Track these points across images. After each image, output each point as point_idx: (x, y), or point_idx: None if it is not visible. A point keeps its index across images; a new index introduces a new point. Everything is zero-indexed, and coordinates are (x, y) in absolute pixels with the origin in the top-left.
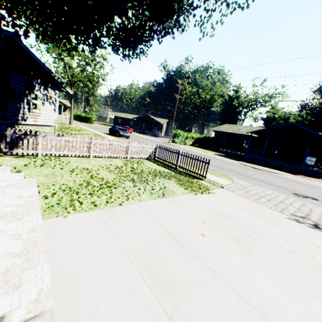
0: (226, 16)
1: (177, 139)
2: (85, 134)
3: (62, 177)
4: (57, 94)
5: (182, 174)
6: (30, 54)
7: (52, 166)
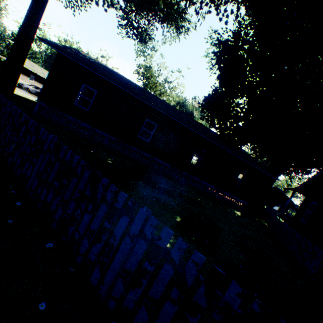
0: None
1: None
2: None
3: None
4: None
5: None
6: None
7: None
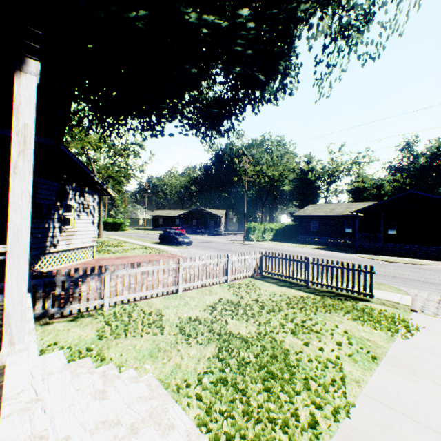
0: (344, 71)
1: (253, 235)
2: (131, 248)
3: (180, 353)
4: (96, 200)
5: (329, 296)
6: (65, 152)
7: (141, 327)
